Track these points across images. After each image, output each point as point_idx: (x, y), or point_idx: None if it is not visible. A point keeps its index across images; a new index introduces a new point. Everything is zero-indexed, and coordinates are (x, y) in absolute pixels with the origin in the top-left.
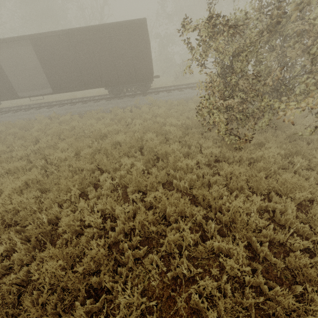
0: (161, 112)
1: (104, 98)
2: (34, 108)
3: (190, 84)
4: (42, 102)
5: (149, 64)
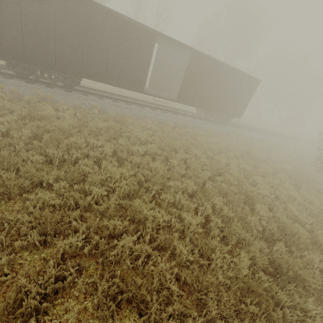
0: (265, 148)
1: (198, 117)
2: (135, 104)
3: (239, 124)
4: (112, 92)
5: (245, 107)
